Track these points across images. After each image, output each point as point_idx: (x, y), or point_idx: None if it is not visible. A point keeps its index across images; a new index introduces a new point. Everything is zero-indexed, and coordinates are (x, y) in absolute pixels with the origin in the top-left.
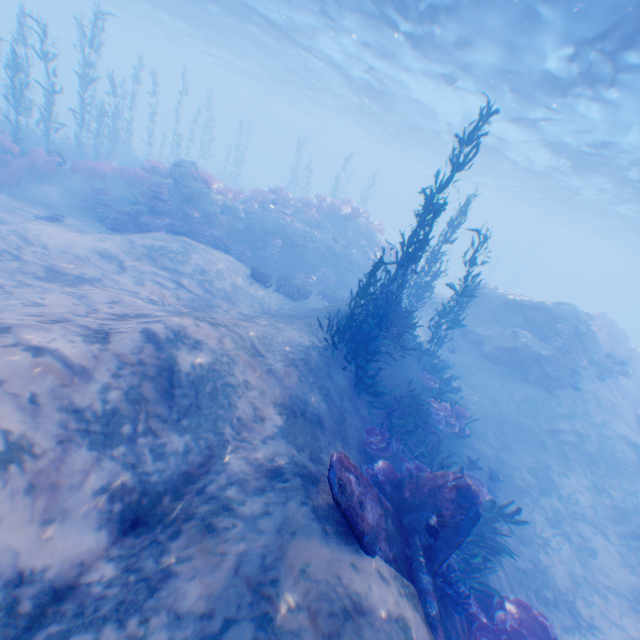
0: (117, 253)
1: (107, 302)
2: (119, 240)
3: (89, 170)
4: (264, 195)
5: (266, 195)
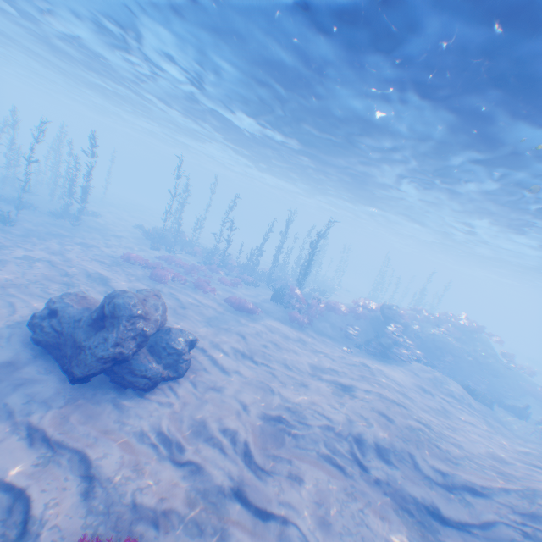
0: (419, 384)
1: (489, 438)
2: (405, 371)
3: (335, 309)
4: (415, 315)
5: (416, 315)
